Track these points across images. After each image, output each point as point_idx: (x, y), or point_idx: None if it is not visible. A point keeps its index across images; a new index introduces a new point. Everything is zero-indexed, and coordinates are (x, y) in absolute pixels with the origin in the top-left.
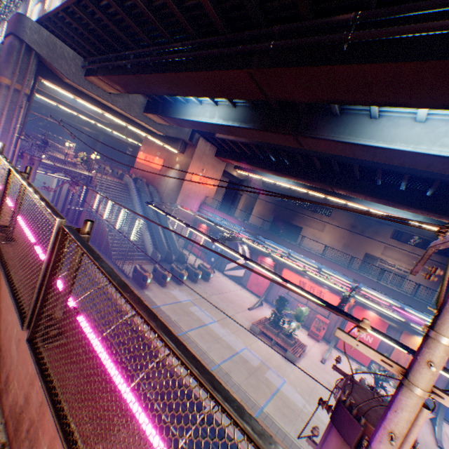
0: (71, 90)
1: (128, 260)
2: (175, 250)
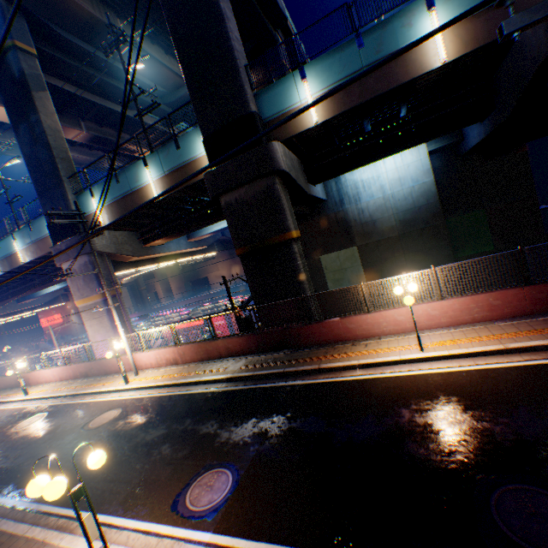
0: None
1: None
2: None
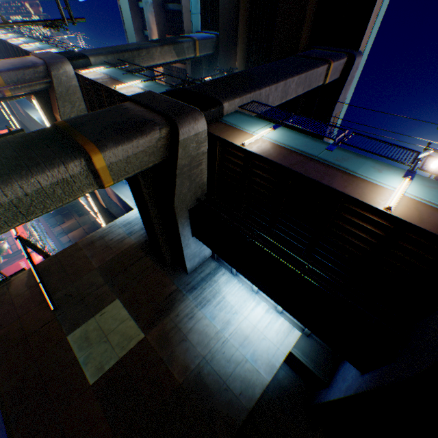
0: None
1: None
2: None
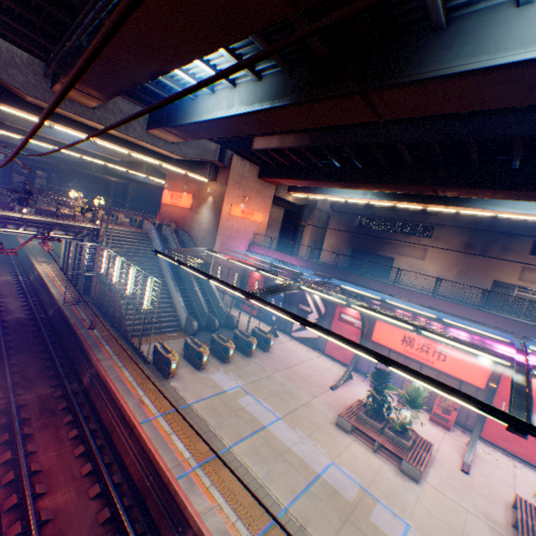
0: (39, 112)
1: (152, 336)
2: (220, 311)
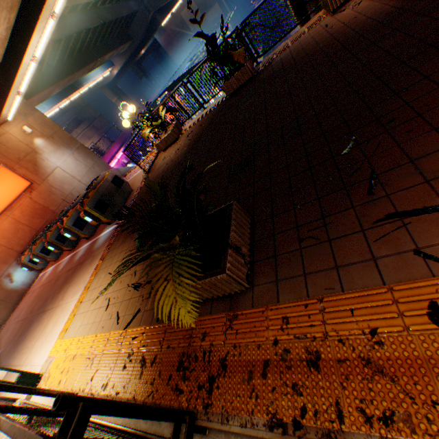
0: None
1: None
2: None
